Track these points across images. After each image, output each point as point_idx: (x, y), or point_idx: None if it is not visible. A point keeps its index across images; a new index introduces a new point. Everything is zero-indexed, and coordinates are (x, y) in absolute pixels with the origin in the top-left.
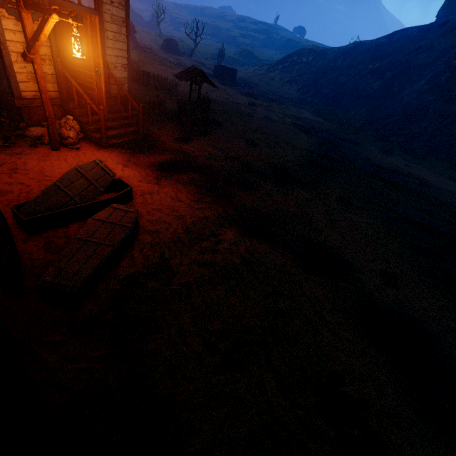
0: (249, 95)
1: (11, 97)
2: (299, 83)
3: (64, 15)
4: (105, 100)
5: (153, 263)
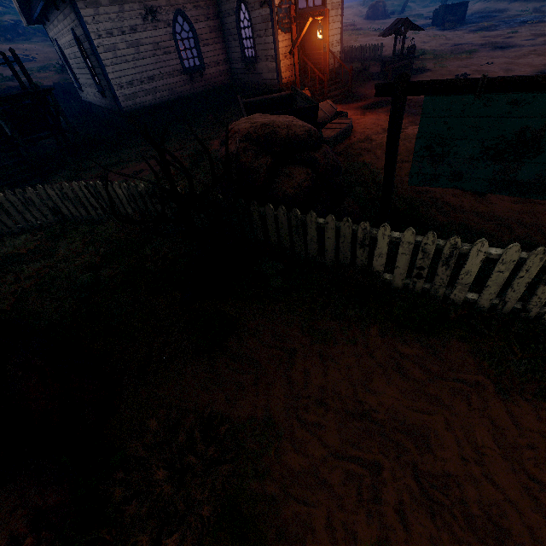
0: (482, 29)
1: (277, 84)
2: None
3: (315, 16)
4: (328, 68)
5: (361, 139)
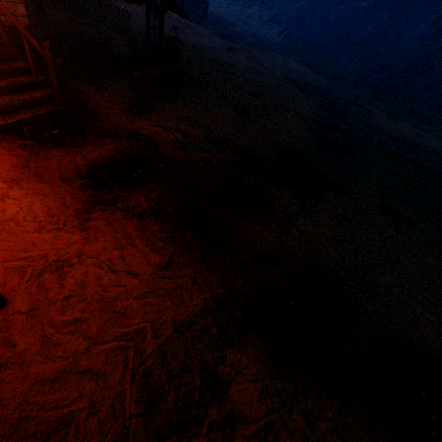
0: (225, 36)
1: None
2: (281, 23)
3: None
4: None
5: None
